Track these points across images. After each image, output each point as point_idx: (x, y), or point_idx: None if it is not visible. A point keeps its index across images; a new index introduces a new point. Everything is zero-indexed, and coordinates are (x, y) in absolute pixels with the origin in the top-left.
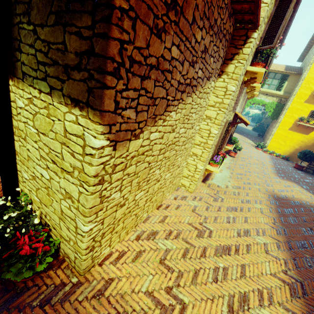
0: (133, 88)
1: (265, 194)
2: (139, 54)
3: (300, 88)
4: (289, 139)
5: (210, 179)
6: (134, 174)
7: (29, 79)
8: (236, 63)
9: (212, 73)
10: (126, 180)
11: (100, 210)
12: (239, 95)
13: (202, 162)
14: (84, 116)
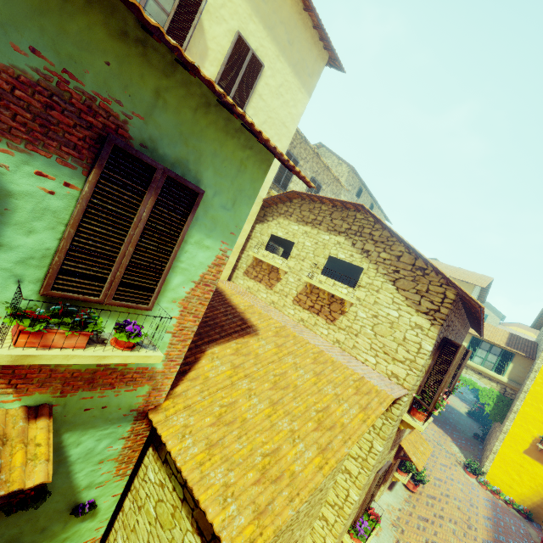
0: None
1: None
2: None
3: (534, 383)
4: (528, 473)
5: None
6: None
7: (169, 469)
8: (384, 419)
9: None
10: None
11: None
12: (401, 431)
13: (334, 537)
14: None
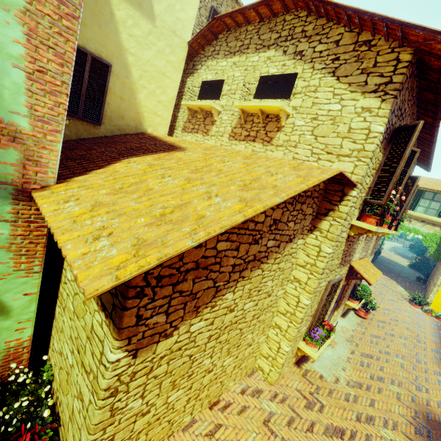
0: (162, 296)
1: (409, 409)
2: (170, 269)
3: None
4: None
5: (310, 361)
6: (165, 374)
7: None
8: (331, 220)
9: (296, 233)
10: (152, 383)
11: (110, 425)
12: (350, 246)
13: (288, 341)
14: (107, 324)
